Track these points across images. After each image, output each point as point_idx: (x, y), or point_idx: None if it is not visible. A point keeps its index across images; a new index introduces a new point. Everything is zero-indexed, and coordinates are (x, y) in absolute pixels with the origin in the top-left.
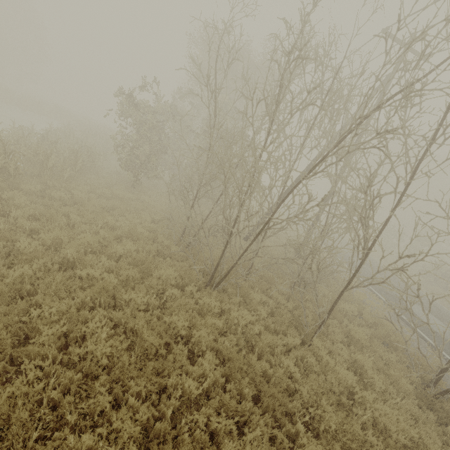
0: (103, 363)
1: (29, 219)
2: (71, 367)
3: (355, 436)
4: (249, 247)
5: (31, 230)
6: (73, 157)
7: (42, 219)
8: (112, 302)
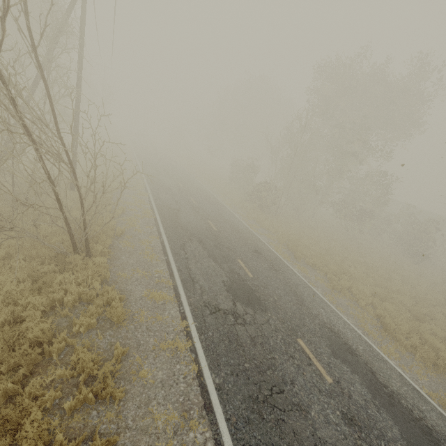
0: None
1: None
2: None
3: None
4: None
5: None
6: None
7: None
8: None
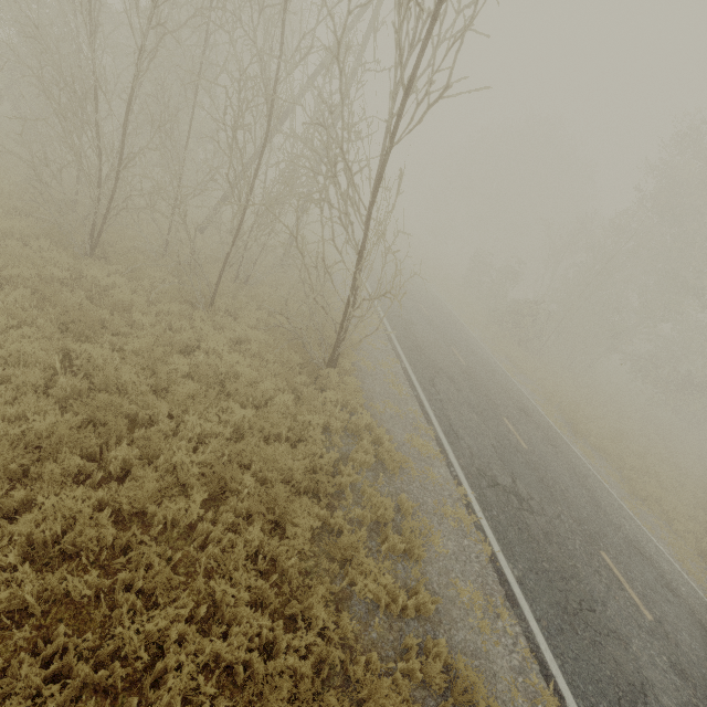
0: None
1: None
2: None
3: (173, 363)
4: (112, 196)
5: None
6: None
7: None
8: None
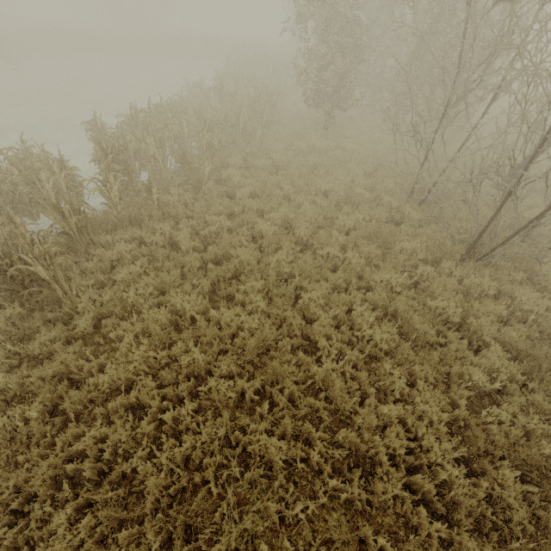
0: (383, 346)
1: (248, 196)
2: (347, 345)
3: None
4: None
5: (257, 210)
6: (258, 108)
7: (263, 196)
8: (361, 283)
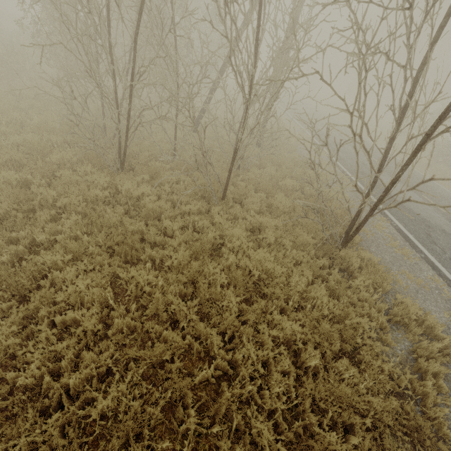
0: None
1: None
2: None
3: (209, 271)
4: (129, 114)
5: None
6: None
7: None
8: None
